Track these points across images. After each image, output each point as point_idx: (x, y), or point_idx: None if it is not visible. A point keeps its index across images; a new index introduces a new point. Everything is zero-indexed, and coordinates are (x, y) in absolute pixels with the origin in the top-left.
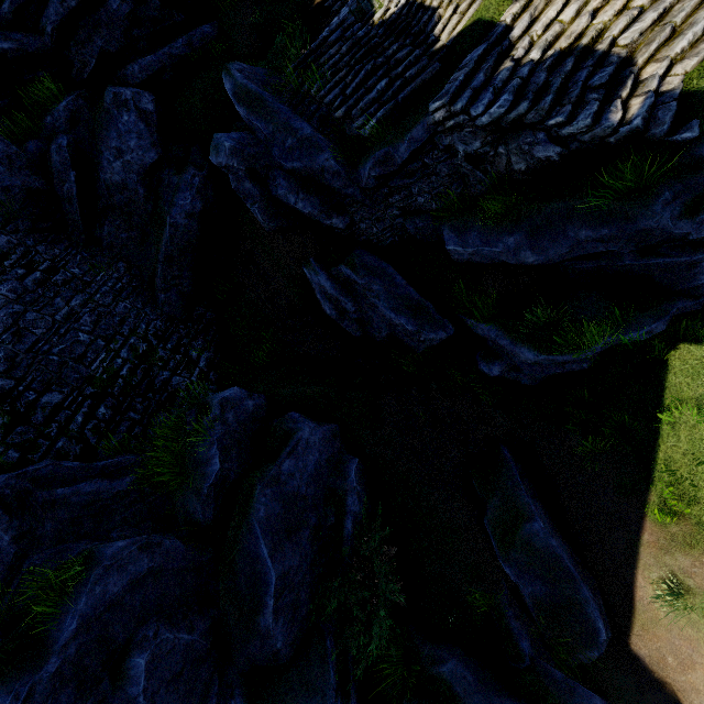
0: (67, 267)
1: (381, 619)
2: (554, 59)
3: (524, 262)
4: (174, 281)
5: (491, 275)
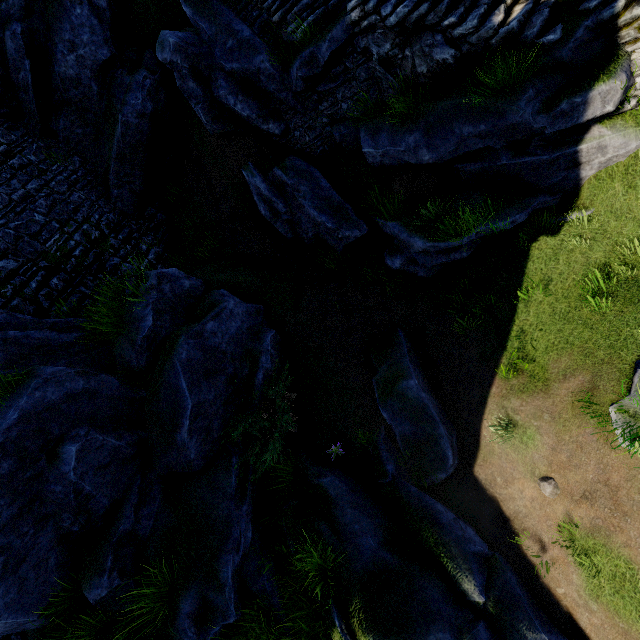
0: (24, 154)
1: (276, 441)
2: None
3: (422, 161)
4: (126, 178)
5: (399, 178)
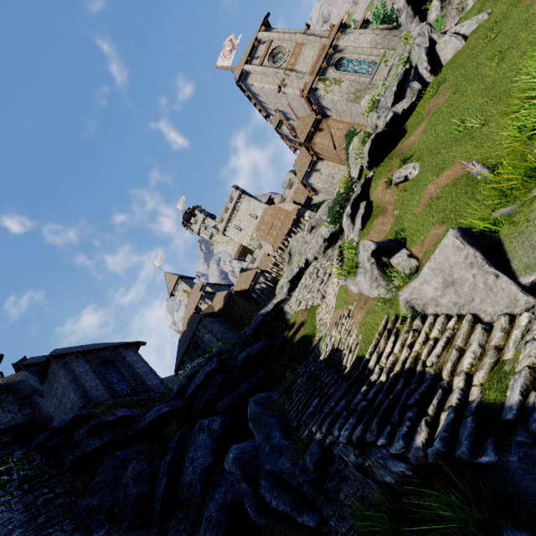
0: None
1: None
2: (393, 380)
3: None
4: None
5: None
